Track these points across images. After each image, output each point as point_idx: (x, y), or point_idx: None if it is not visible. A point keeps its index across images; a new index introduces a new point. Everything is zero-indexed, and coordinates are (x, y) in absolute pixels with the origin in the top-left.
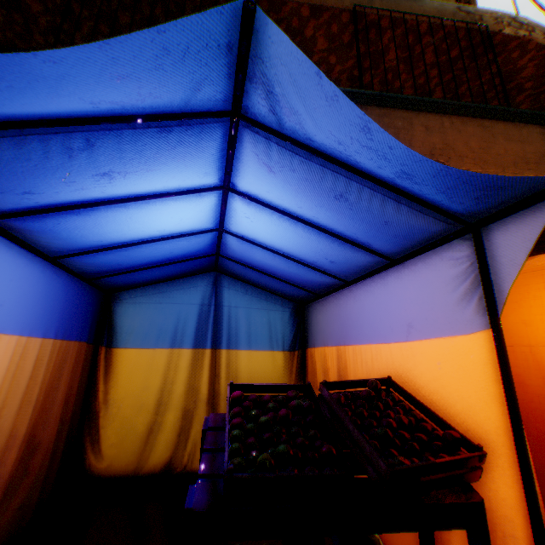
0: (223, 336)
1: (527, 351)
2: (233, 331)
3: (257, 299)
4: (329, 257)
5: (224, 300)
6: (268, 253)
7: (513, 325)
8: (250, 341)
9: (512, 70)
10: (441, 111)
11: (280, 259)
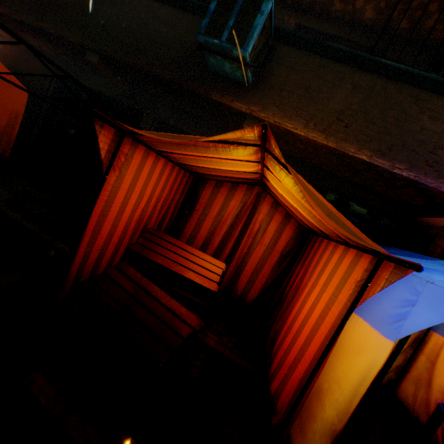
0: None
1: None
2: None
3: None
4: None
5: None
6: None
7: None
8: None
9: None
10: None
11: None
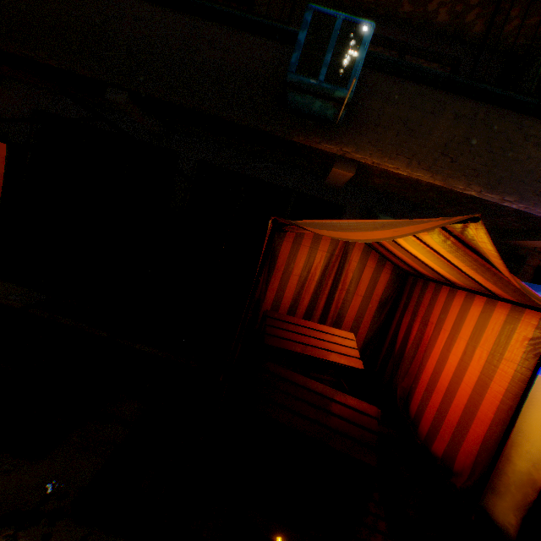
0: None
1: None
2: None
3: None
4: None
5: None
6: None
7: None
8: None
9: None
10: None
11: None
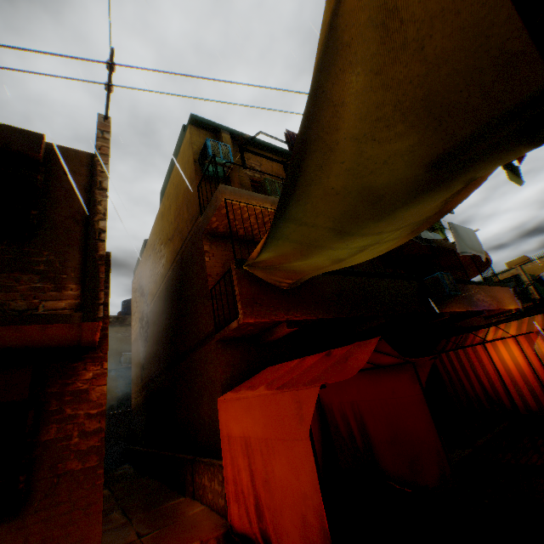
0: None
1: None
2: None
3: None
4: None
5: None
6: None
7: None
8: None
9: (481, 263)
10: (495, 286)
11: None
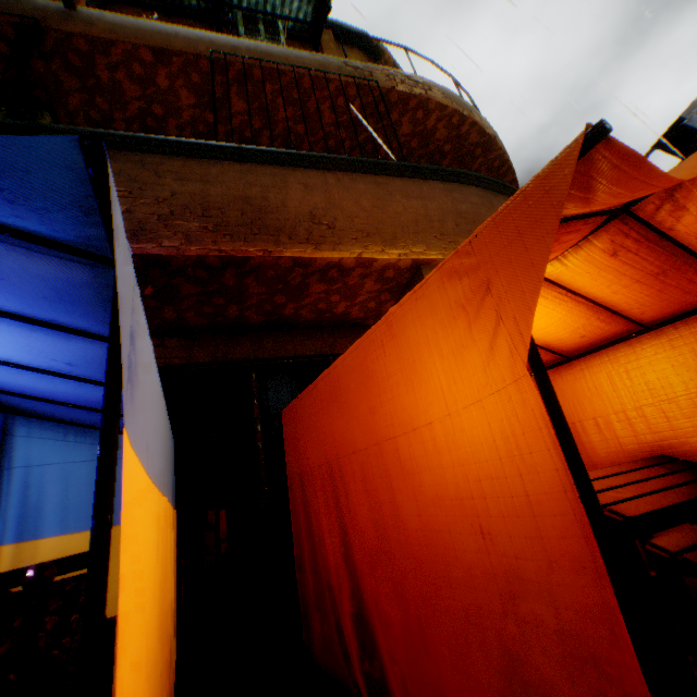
0: (11, 521)
1: (379, 451)
2: (35, 508)
3: (86, 445)
4: (56, 356)
5: (18, 457)
6: (5, 367)
7: (366, 417)
8: (68, 518)
9: (425, 131)
10: (324, 166)
11: (32, 374)
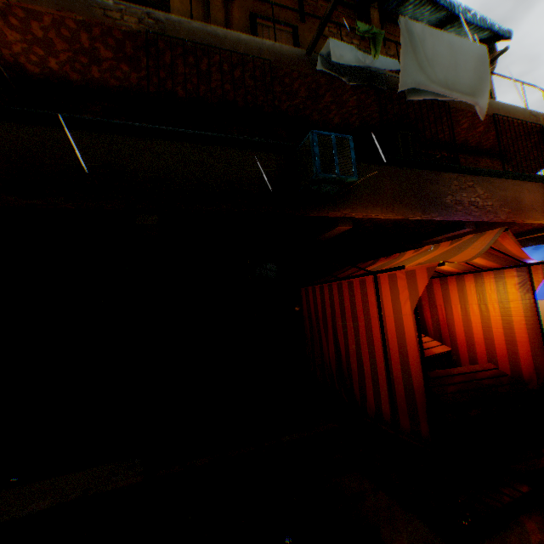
0: None
1: None
2: None
3: None
4: None
5: None
6: None
7: None
8: None
9: (538, 141)
10: (531, 180)
11: None
